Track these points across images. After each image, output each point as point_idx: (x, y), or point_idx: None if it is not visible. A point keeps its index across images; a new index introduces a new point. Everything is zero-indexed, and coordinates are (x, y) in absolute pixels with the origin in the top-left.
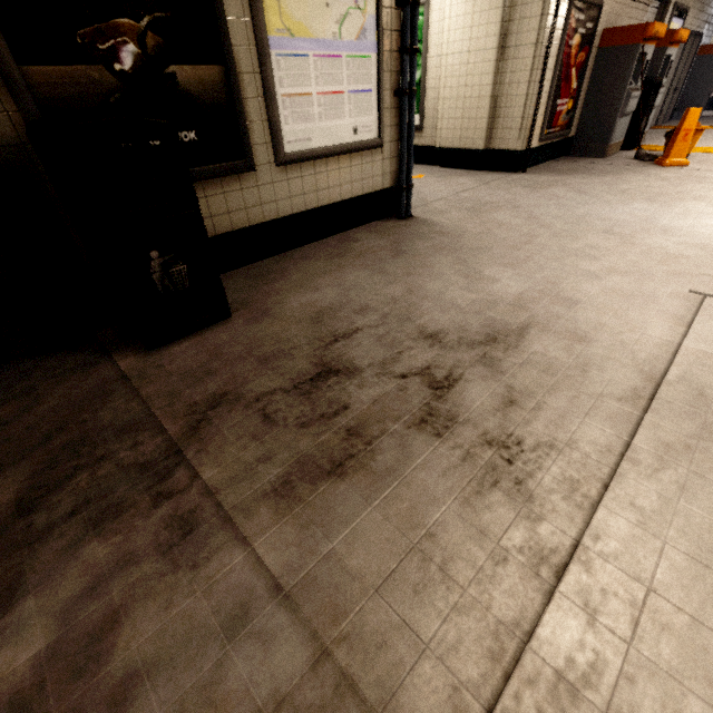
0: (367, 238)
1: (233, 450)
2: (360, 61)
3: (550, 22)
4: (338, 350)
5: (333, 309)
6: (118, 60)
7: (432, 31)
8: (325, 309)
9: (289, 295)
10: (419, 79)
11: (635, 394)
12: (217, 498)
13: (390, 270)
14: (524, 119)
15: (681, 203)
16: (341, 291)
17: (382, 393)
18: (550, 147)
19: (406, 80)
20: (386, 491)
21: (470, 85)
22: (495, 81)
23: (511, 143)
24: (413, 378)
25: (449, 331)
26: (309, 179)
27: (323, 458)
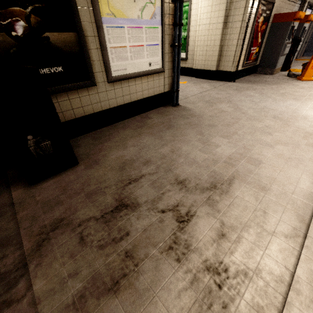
0: (155, 117)
1: (57, 265)
2: (152, 30)
3: (249, 11)
4: (130, 190)
5: (132, 161)
6: (14, 30)
7: (192, 14)
8: (128, 161)
9: (111, 151)
10: (186, 36)
11: (295, 233)
12: (38, 308)
13: (164, 137)
14: (235, 57)
15: (311, 101)
16: (138, 149)
17: (149, 224)
18: (247, 69)
19: (176, 39)
20: (141, 309)
21: (210, 40)
22: (221, 38)
23: (229, 68)
24: (168, 212)
25: (191, 179)
26: (125, 89)
27: (108, 276)
